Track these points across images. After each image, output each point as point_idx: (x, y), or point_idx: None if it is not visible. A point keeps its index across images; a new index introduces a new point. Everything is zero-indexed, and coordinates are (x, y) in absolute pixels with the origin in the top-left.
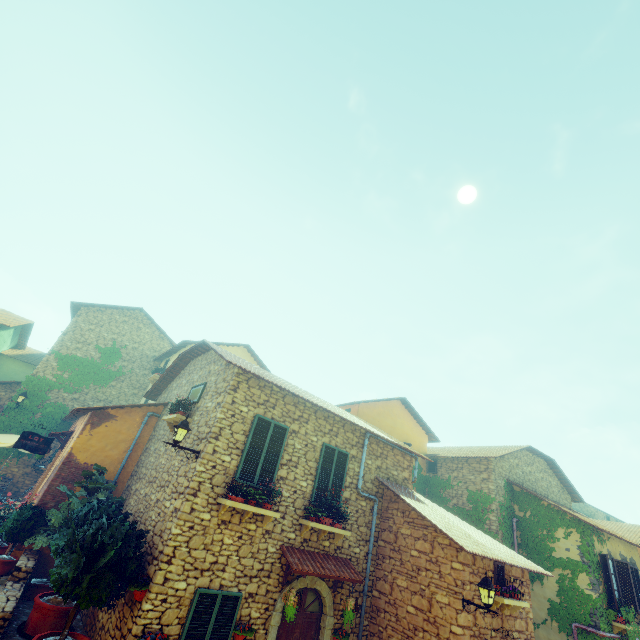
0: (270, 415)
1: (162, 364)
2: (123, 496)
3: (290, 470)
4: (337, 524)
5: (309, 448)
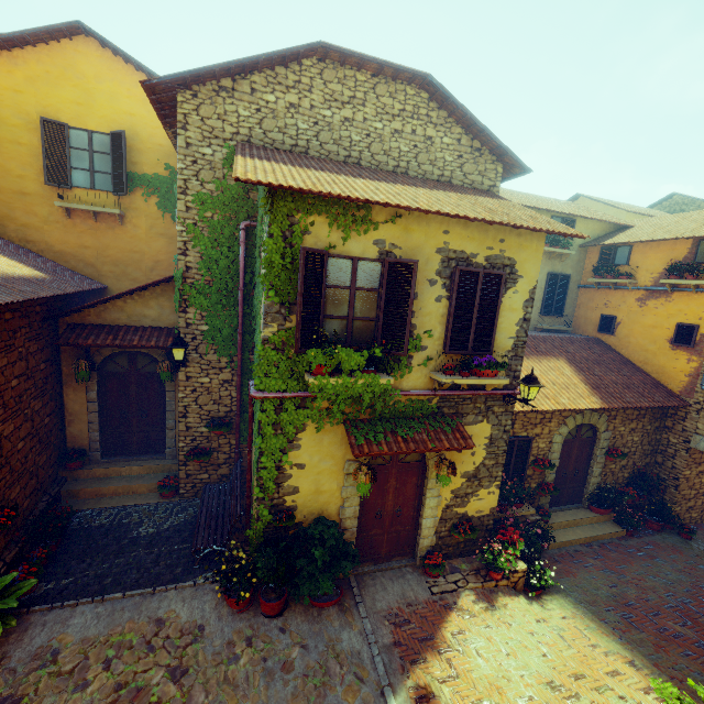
0: None
1: None
2: None
3: None
4: None
5: None
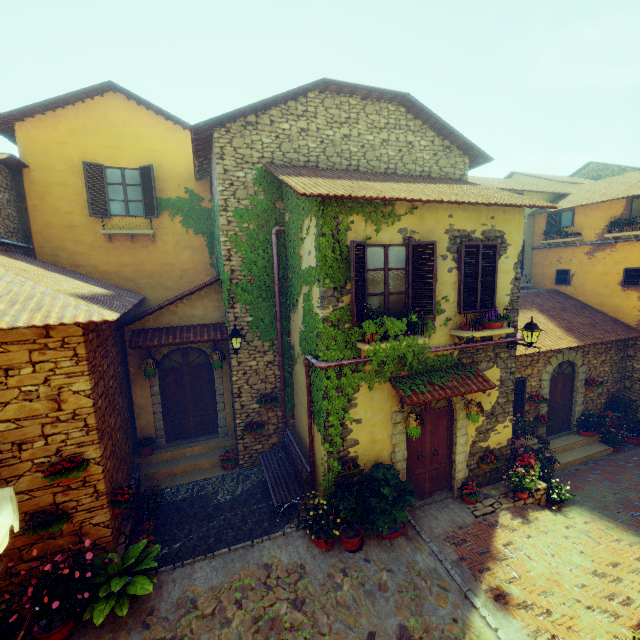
0: None
1: None
2: None
3: None
4: None
5: None
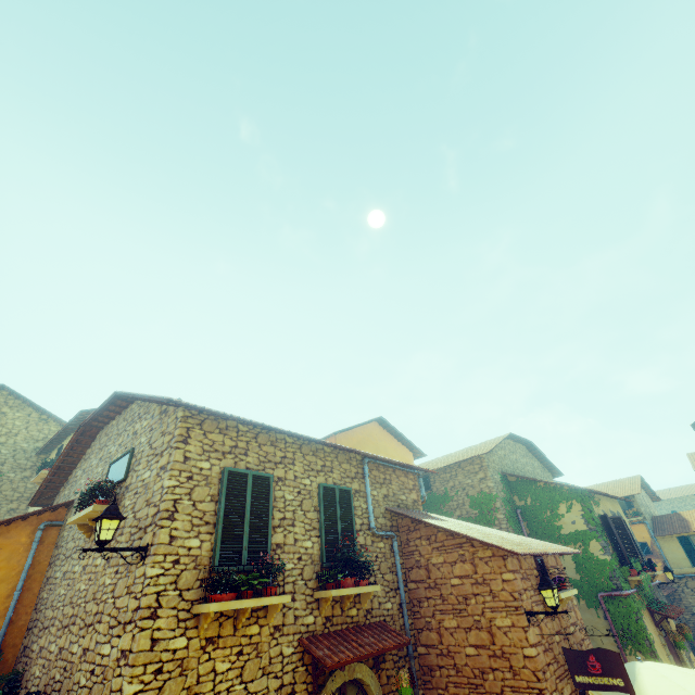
0: (243, 465)
1: (52, 456)
2: (18, 668)
3: (287, 532)
4: (362, 581)
5: (303, 495)
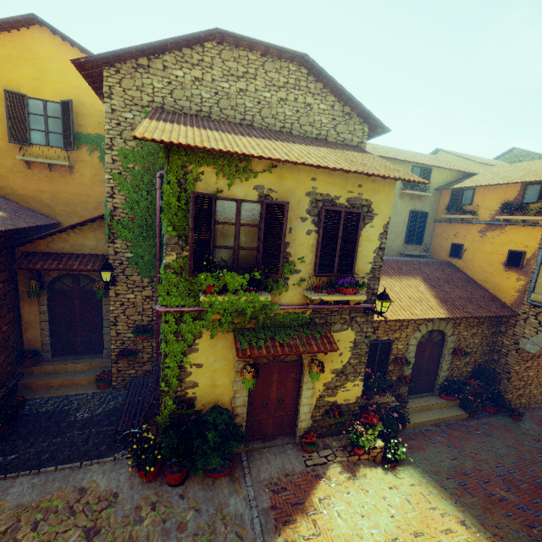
0: None
1: None
2: None
3: None
4: None
5: None
